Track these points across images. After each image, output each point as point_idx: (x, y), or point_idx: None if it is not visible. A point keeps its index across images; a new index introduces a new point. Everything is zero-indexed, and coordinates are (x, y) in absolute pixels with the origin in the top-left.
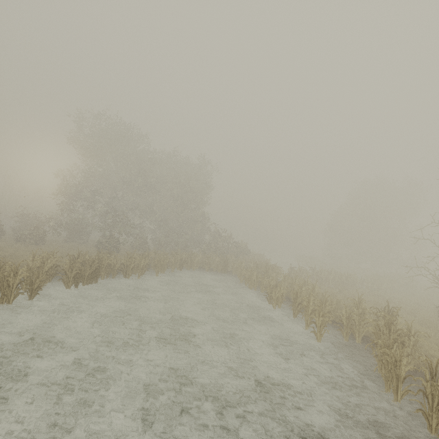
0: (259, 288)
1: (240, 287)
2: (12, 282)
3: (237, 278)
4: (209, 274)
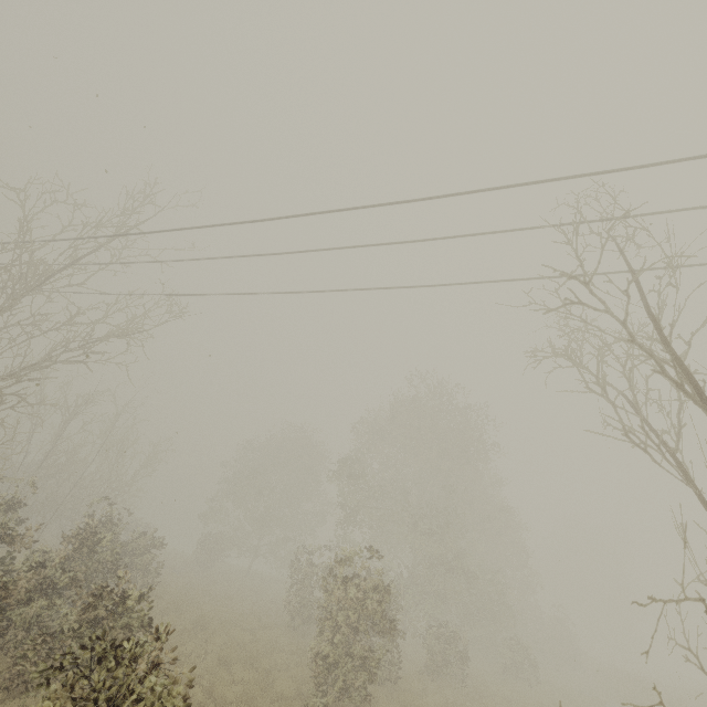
0: None
1: None
2: None
3: None
4: None
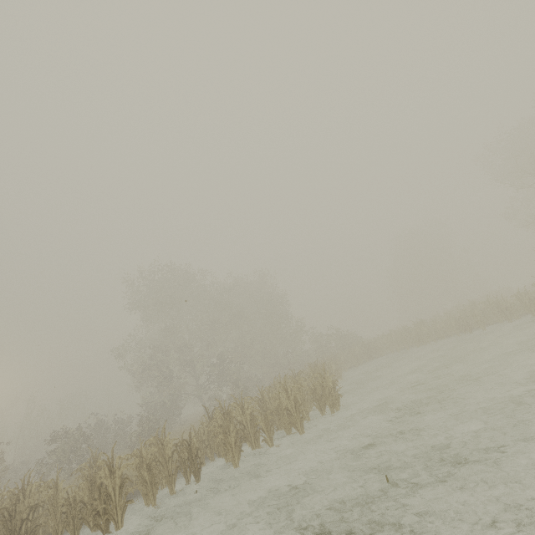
0: (431, 342)
1: (419, 348)
2: (329, 387)
3: (395, 353)
4: (365, 364)
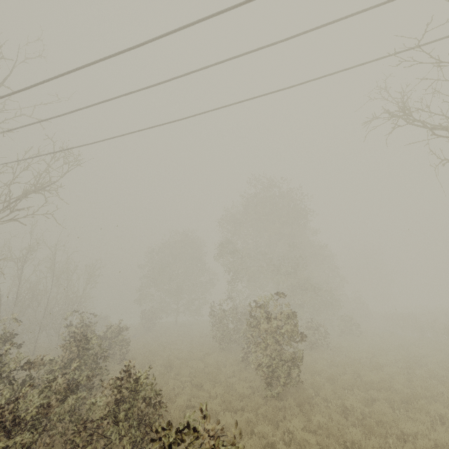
0: None
1: None
2: None
3: None
4: None
